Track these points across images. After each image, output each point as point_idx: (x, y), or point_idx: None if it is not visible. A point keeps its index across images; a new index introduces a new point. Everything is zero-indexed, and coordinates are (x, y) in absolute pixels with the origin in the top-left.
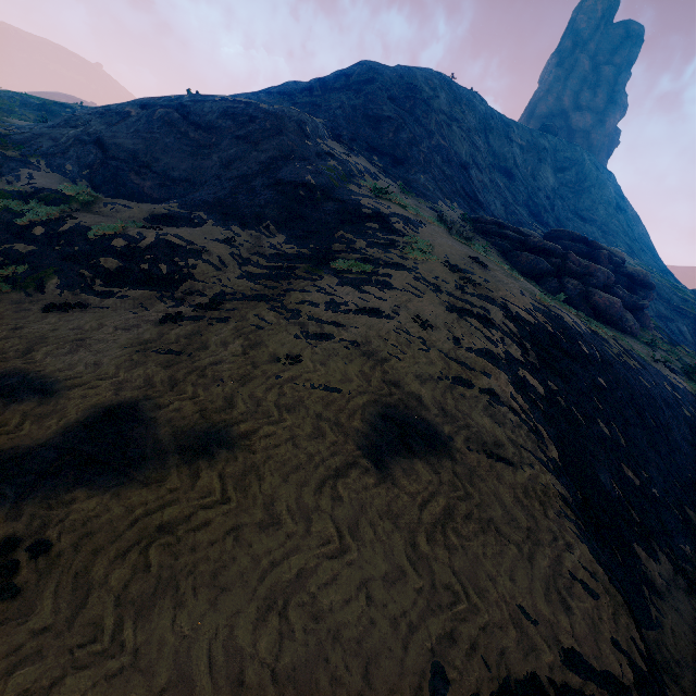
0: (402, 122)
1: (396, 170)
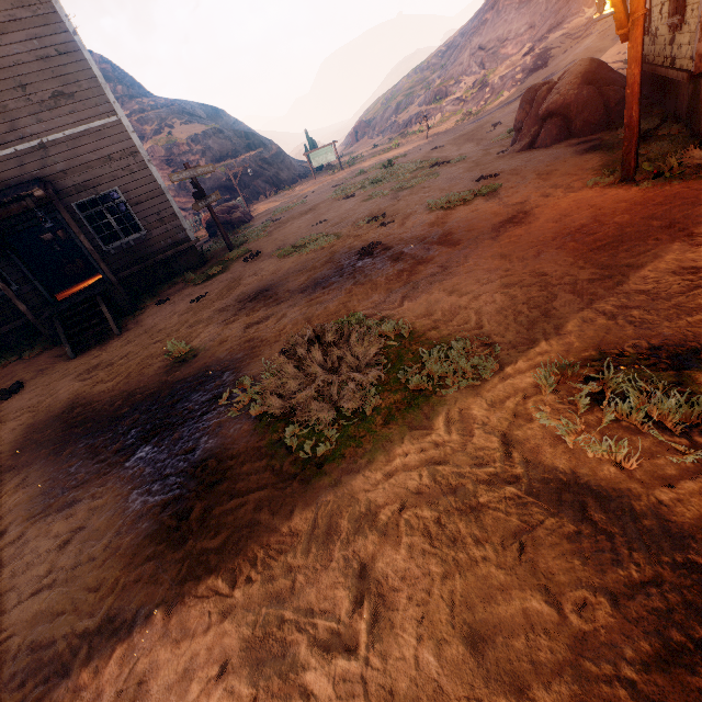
0: None
1: None
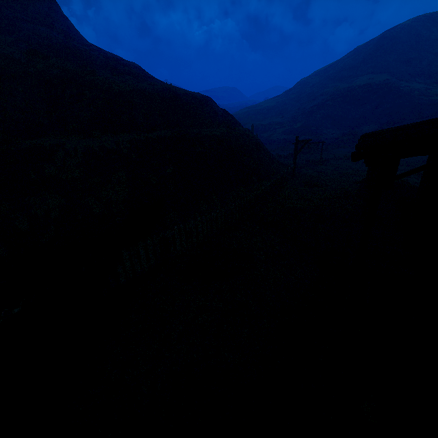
0: (421, 56)
1: (429, 80)
